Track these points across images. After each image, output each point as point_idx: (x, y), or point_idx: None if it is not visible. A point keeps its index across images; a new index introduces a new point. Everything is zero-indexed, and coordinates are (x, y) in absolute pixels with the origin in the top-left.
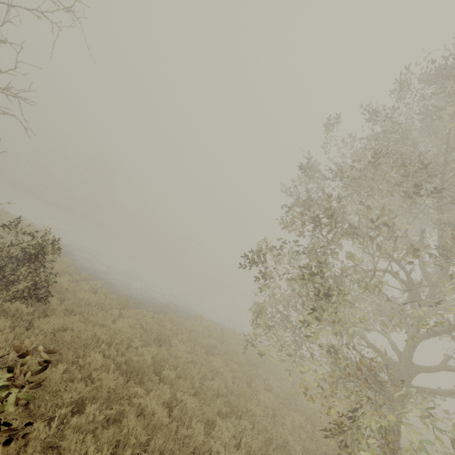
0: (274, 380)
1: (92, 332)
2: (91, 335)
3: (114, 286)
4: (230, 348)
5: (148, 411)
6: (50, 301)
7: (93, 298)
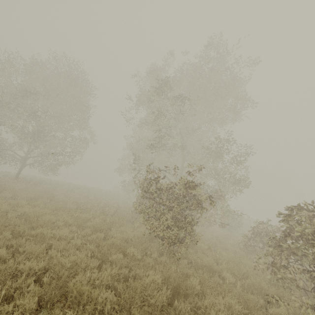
0: (0, 173)
1: None
2: None
3: None
4: None
5: None
6: None
7: None
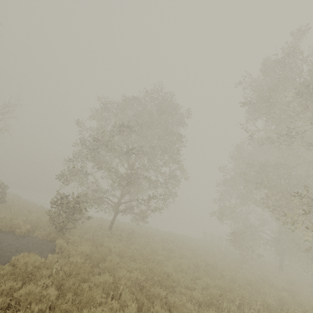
0: (96, 221)
1: (18, 207)
2: (18, 208)
3: (45, 208)
4: (84, 216)
5: (23, 213)
6: (7, 204)
7: (25, 204)
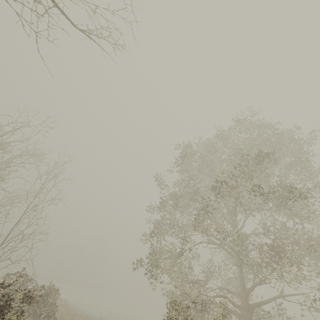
0: None
1: None
2: None
3: None
4: None
5: None
6: None
7: None
